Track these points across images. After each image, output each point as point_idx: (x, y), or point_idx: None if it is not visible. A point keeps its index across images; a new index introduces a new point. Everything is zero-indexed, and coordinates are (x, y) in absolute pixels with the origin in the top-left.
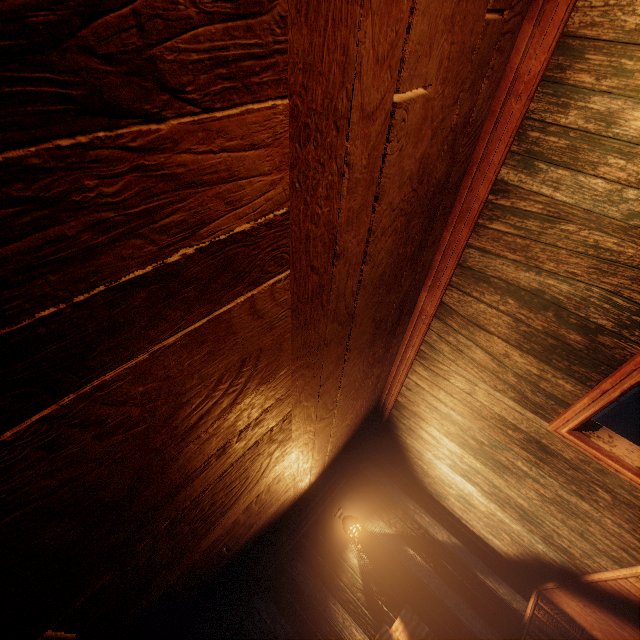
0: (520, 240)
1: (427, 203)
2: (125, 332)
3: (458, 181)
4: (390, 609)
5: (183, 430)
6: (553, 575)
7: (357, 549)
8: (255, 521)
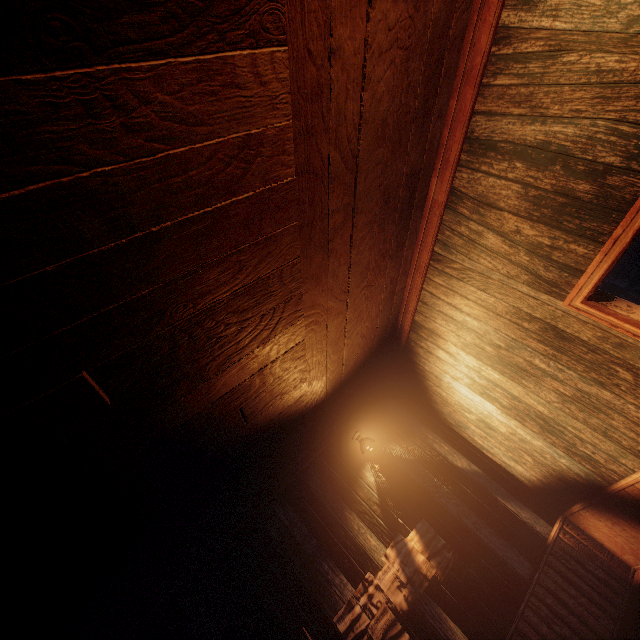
0: (524, 89)
1: (426, 41)
2: (144, 1)
3: (459, 32)
4: (406, 522)
5: (196, 181)
6: (579, 495)
7: (374, 469)
8: (271, 395)
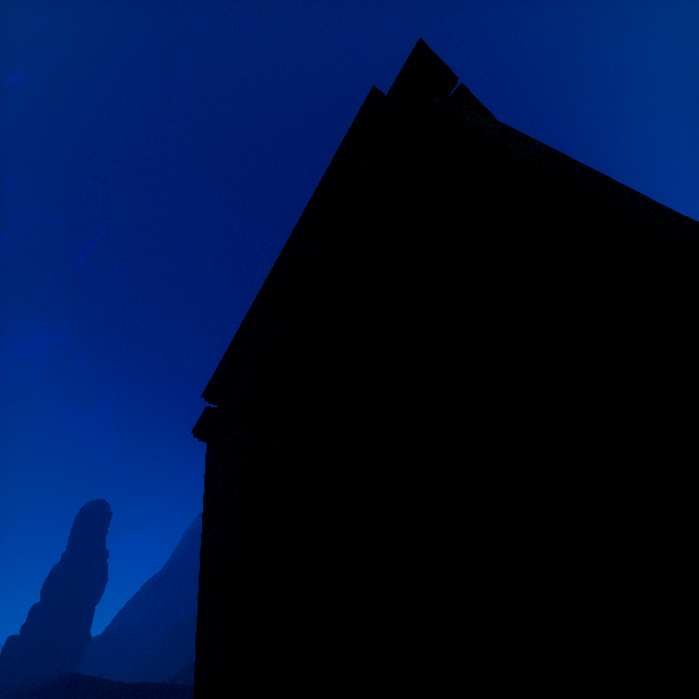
0: None
1: None
2: None
3: None
4: None
5: None
6: None
7: None
8: None
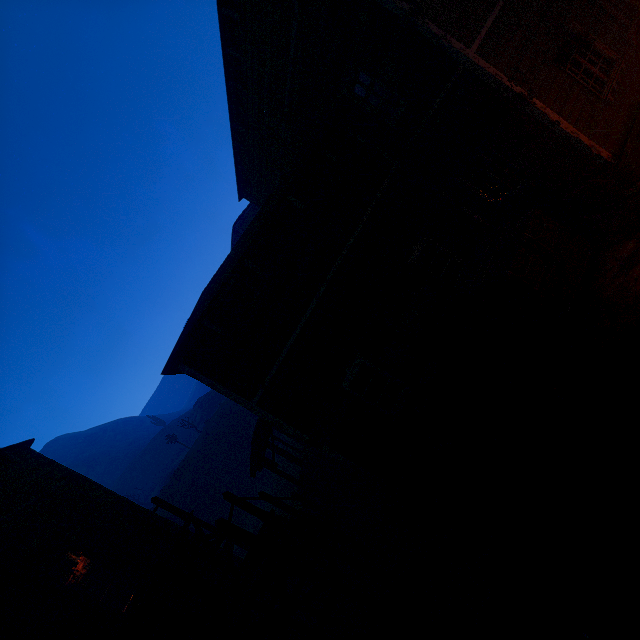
0: None
1: None
2: None
3: None
4: None
5: None
6: None
7: None
8: None
